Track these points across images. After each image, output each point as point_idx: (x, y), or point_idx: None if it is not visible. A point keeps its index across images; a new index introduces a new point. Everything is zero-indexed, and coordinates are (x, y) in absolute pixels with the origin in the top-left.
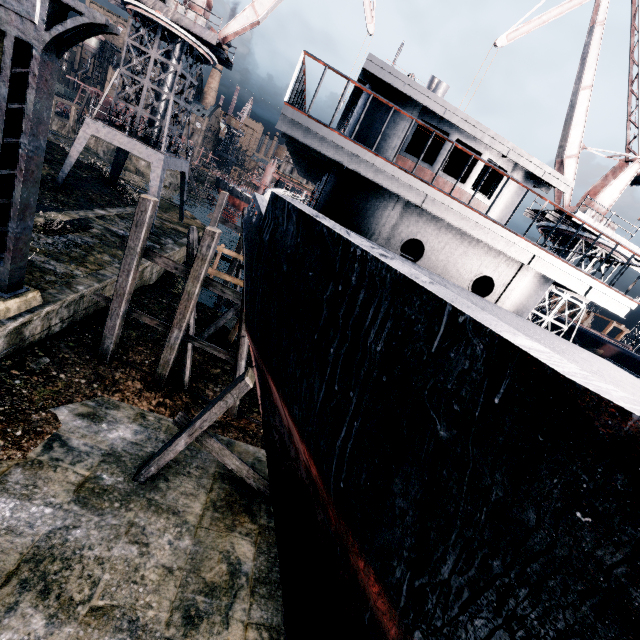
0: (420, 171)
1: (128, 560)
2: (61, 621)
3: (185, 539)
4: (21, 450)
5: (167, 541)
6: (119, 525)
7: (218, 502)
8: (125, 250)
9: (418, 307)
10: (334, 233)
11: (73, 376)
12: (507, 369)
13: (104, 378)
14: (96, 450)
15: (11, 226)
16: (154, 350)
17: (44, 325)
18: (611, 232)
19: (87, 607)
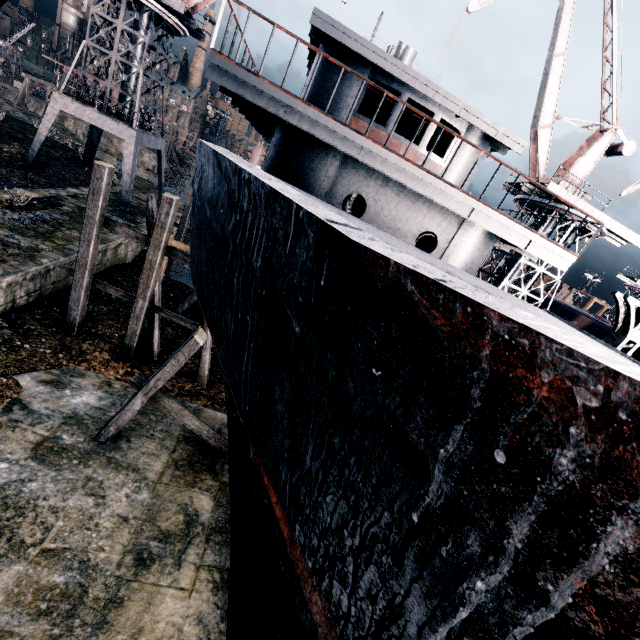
0: (374, 132)
1: (83, 510)
2: (11, 560)
3: (143, 493)
4: None
5: (124, 494)
6: (76, 479)
7: (180, 461)
8: (84, 219)
9: (279, 214)
10: (233, 164)
11: (38, 346)
12: (325, 249)
13: (71, 349)
14: (57, 413)
15: None
16: (125, 324)
17: (8, 297)
18: (584, 203)
19: (38, 549)
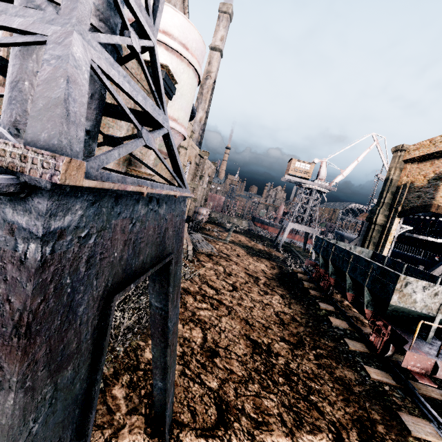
0: None
1: None
2: None
3: None
4: None
5: None
6: None
7: None
8: None
9: None
10: None
11: None
12: None
13: None
14: None
15: None
16: None
17: None
18: None
19: None
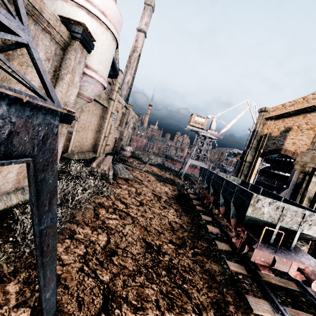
0: None
1: None
2: None
3: None
4: None
5: None
6: None
7: None
8: None
9: None
10: None
11: None
12: None
13: None
14: None
15: None
16: None
17: None
18: None
19: None
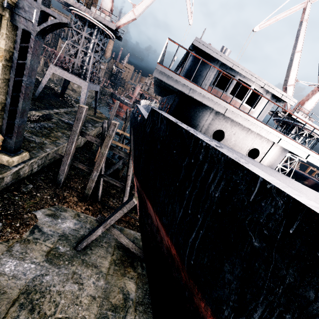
0: (220, 94)
1: (73, 292)
2: None
3: (101, 281)
4: (19, 234)
5: (92, 282)
6: (68, 273)
7: (117, 261)
8: (71, 132)
9: (241, 176)
10: (189, 132)
11: (43, 194)
12: (298, 216)
13: (59, 195)
14: (56, 233)
15: (16, 120)
16: (83, 181)
17: (29, 168)
18: (311, 123)
19: (53, 318)
